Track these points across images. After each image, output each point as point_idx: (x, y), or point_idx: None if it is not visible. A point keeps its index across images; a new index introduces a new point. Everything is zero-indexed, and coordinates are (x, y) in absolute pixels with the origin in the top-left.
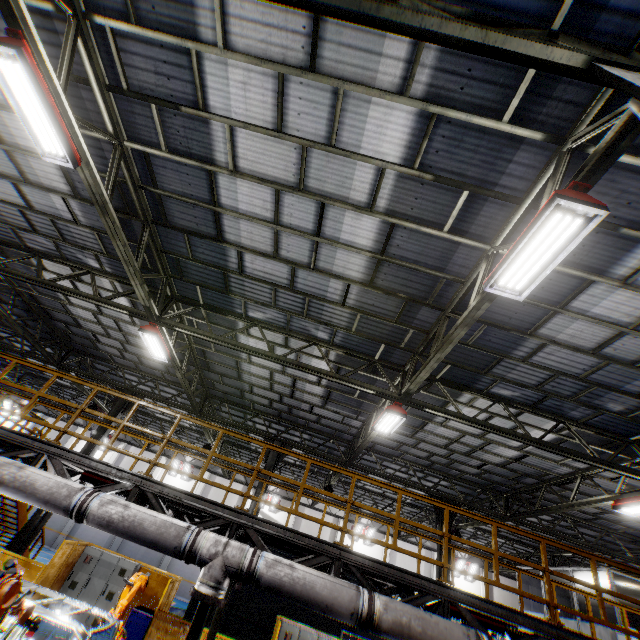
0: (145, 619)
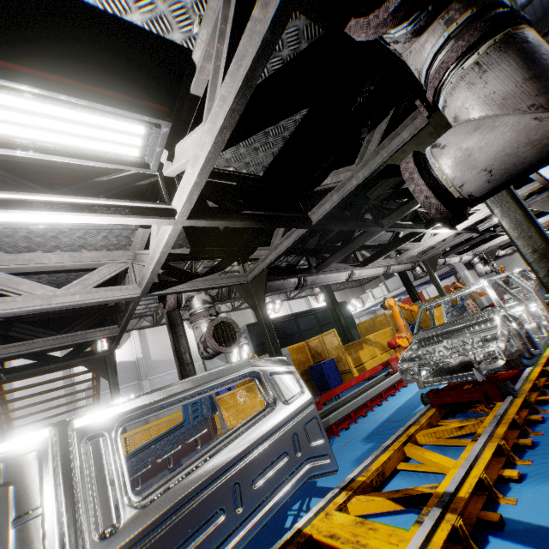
0: (331, 363)
